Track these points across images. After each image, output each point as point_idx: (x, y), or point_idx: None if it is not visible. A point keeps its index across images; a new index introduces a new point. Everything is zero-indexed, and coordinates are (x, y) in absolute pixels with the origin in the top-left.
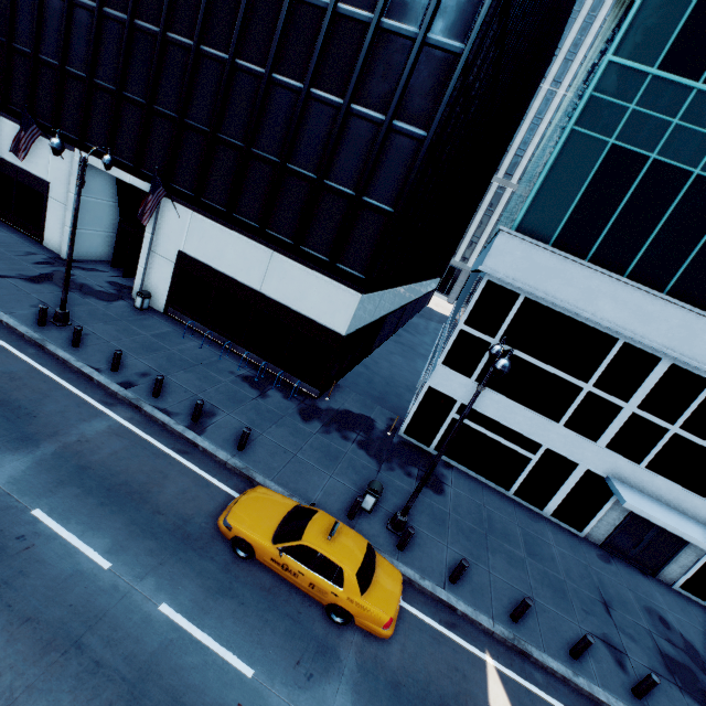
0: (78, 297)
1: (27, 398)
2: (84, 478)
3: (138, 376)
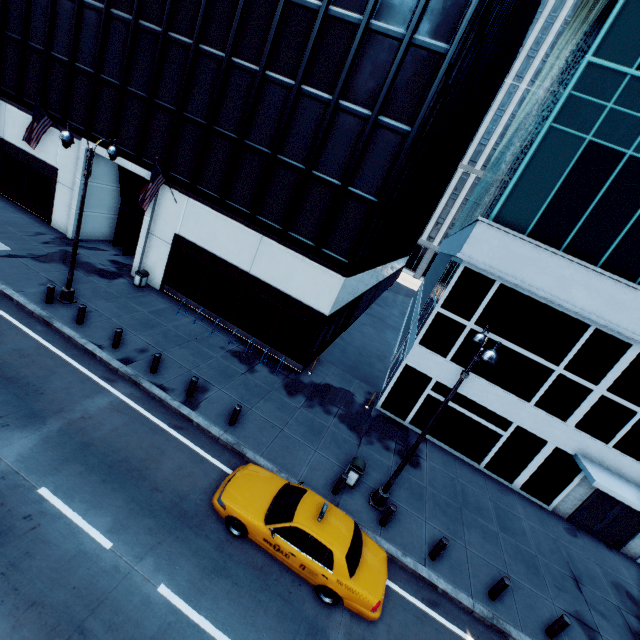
0: (83, 275)
1: (34, 375)
2: (87, 455)
3: (137, 352)
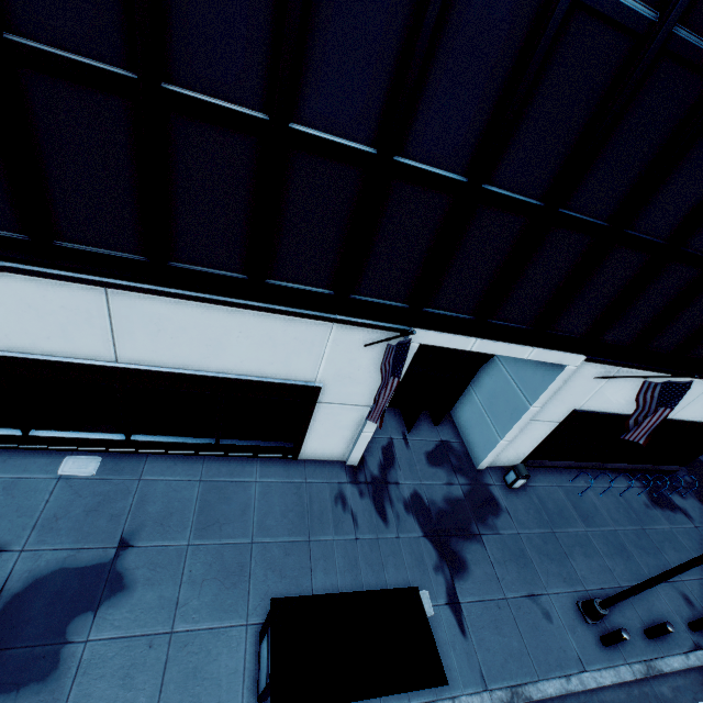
0: (496, 537)
1: None
2: None
3: (695, 610)
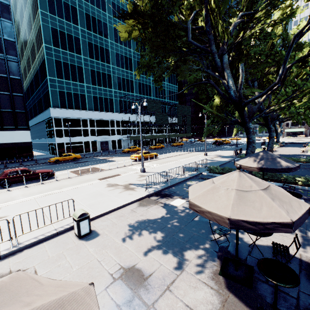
0: None
1: None
2: None
3: None
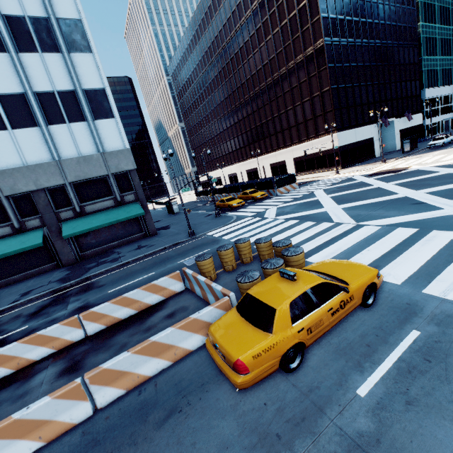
0: None
1: None
2: None
3: None
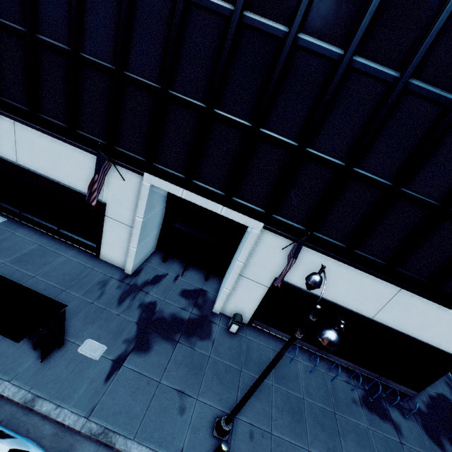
0: (189, 349)
1: None
2: None
3: None
